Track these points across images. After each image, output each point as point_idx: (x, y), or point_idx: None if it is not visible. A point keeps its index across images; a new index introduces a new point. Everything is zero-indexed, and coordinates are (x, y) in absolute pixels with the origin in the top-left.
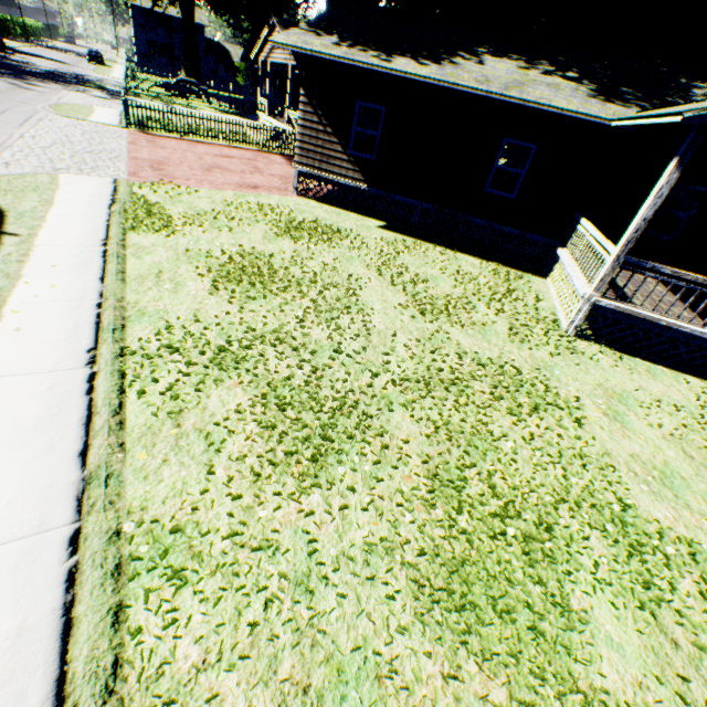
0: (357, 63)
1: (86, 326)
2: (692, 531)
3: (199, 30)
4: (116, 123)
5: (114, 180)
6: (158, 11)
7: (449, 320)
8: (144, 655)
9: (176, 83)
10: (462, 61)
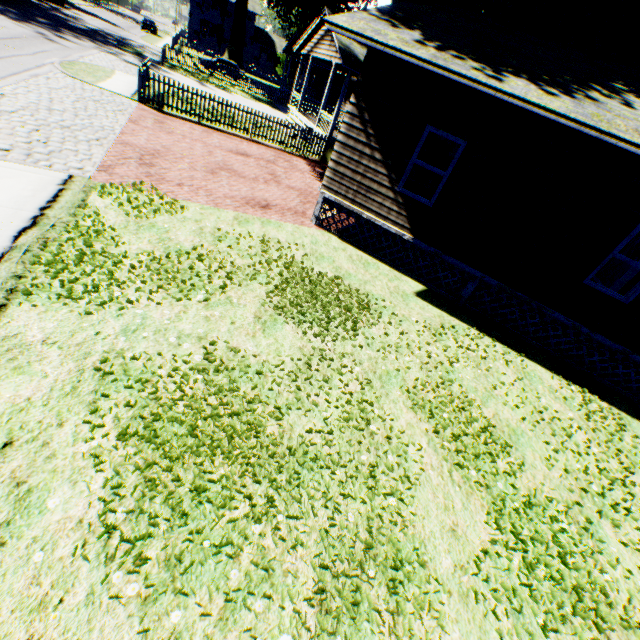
0: (450, 73)
1: None
2: None
3: (250, 17)
4: (129, 93)
5: (66, 177)
6: None
7: (581, 615)
8: None
9: (216, 62)
10: (601, 97)
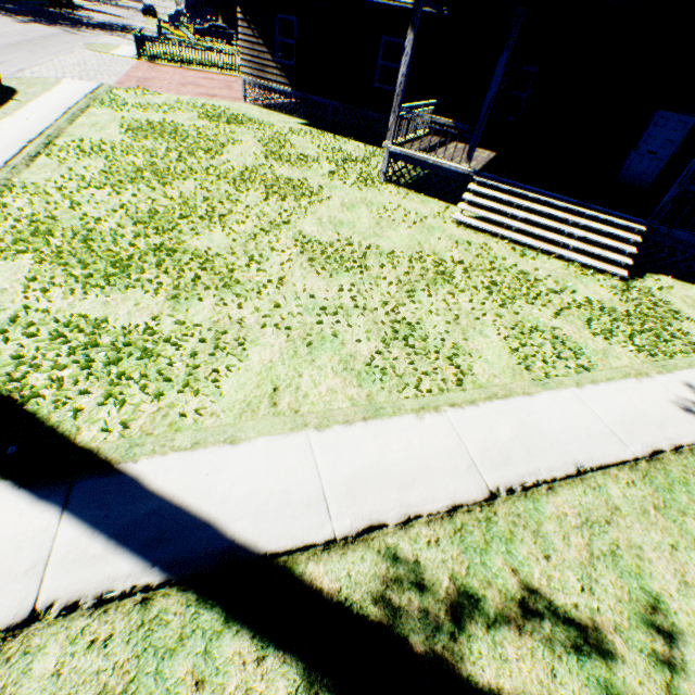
0: None
1: (36, 133)
2: (322, 236)
3: None
4: (131, 56)
5: (101, 85)
6: None
7: (284, 163)
8: (4, 201)
9: (208, 29)
10: None
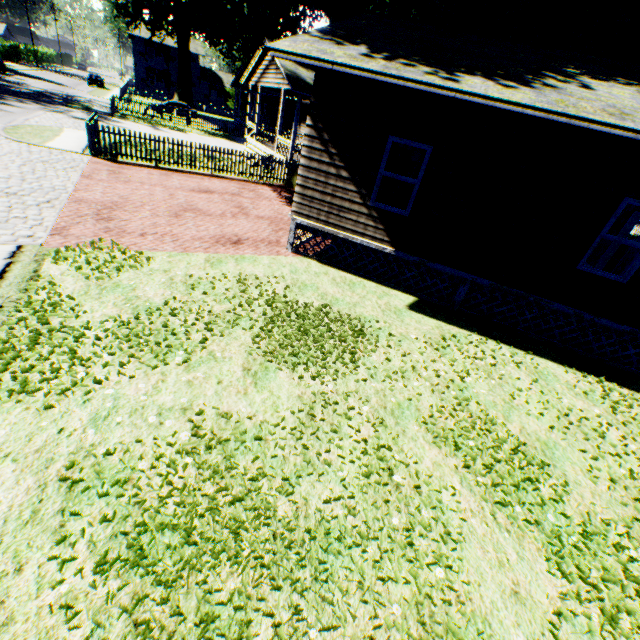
0: (405, 81)
1: None
2: None
3: (195, 59)
4: (80, 148)
5: (14, 248)
6: (157, 41)
7: None
8: None
9: (167, 105)
10: (558, 83)
